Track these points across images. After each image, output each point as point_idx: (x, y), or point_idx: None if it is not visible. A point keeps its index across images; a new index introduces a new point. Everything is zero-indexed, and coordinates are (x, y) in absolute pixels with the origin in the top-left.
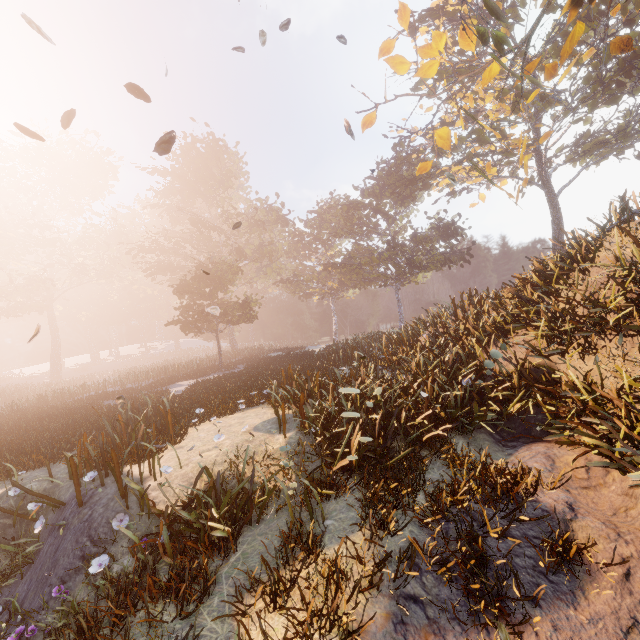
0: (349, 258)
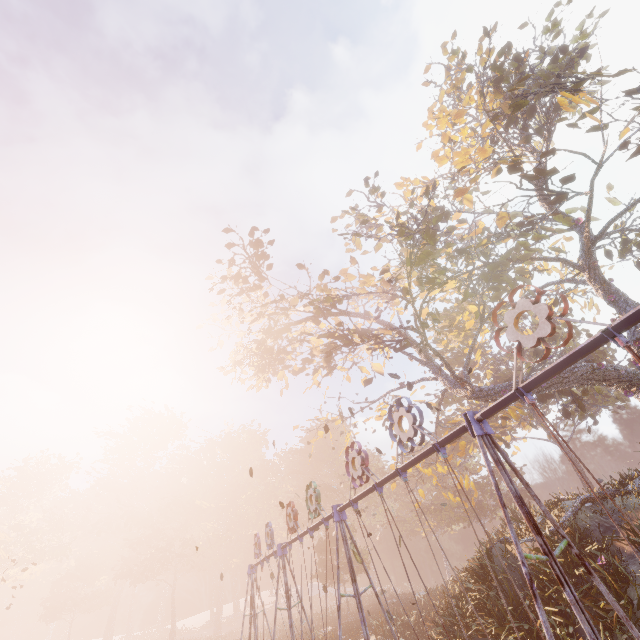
0: (432, 504)
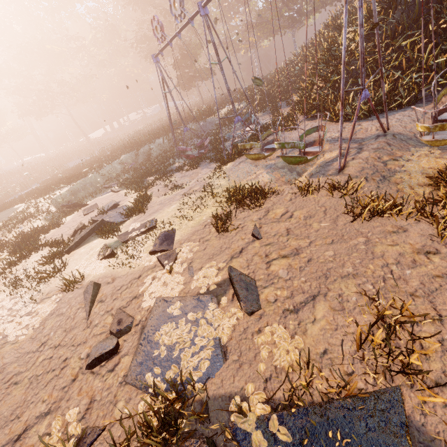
0: (260, 18)
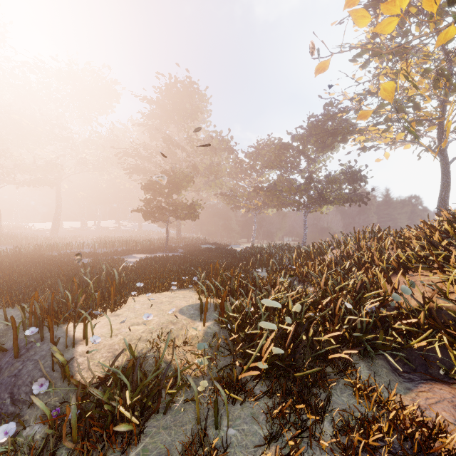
0: (274, 185)
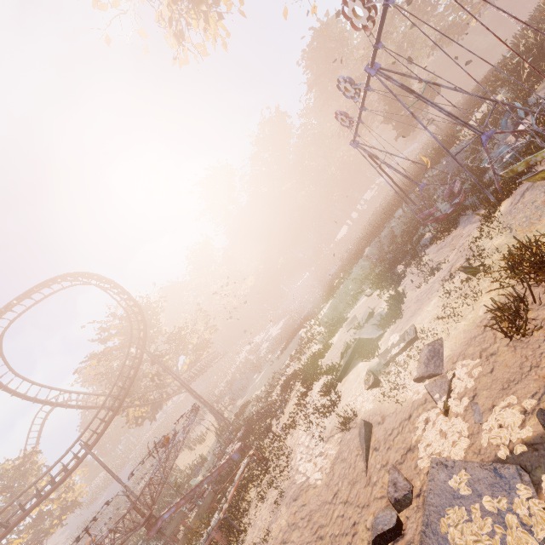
0: None
